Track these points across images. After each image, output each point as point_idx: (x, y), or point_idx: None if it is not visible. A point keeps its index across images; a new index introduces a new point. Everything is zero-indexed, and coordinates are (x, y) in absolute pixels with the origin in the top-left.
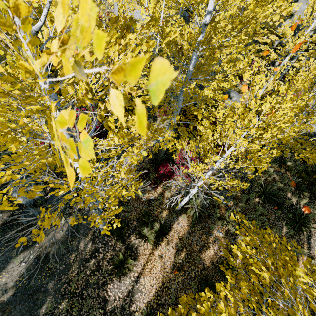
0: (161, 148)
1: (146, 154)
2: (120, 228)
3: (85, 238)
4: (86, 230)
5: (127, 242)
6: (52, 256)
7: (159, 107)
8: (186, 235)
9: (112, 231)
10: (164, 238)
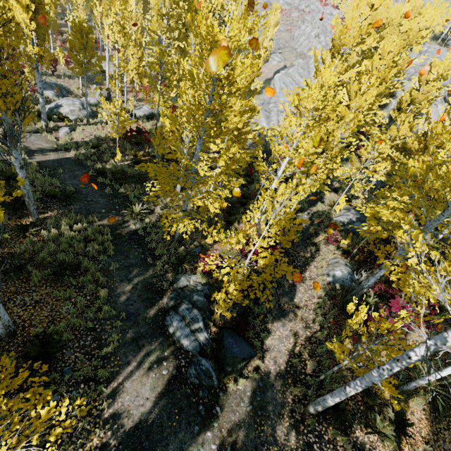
0: (358, 290)
1: (325, 295)
2: (333, 410)
3: (281, 422)
4: (276, 407)
5: (351, 438)
6: (241, 449)
7: (315, 232)
8: (432, 436)
9: (327, 415)
10: (402, 437)
